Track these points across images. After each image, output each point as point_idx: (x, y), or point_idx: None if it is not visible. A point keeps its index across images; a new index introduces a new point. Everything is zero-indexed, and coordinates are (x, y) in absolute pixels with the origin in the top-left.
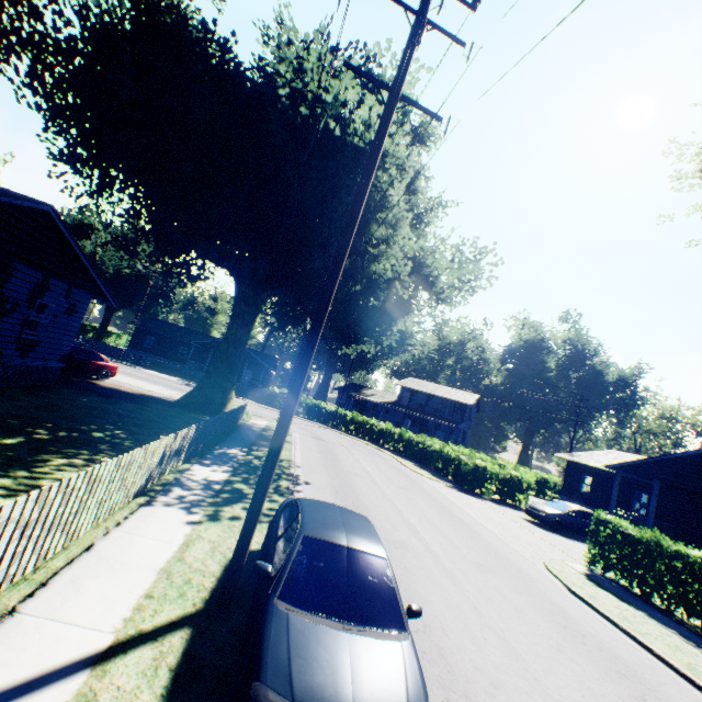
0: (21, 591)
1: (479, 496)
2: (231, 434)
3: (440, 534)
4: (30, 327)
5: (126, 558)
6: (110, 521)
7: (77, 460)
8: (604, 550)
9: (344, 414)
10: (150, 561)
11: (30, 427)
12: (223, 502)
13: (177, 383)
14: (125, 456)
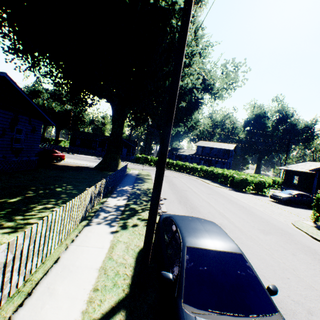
0: (14, 304)
1: (245, 192)
2: (123, 180)
3: (237, 216)
4: (17, 142)
5: (79, 264)
6: (67, 240)
7: (48, 205)
8: None
9: (172, 162)
10: (93, 262)
11: (24, 191)
12: (126, 217)
13: (93, 159)
14: (67, 204)
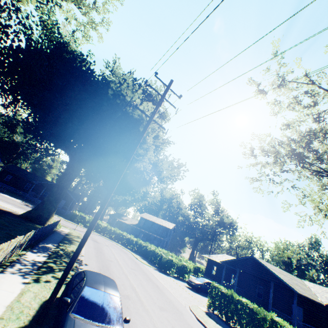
0: None
1: (168, 274)
2: (49, 236)
3: (146, 292)
4: None
5: None
6: None
7: None
8: (214, 300)
9: (111, 228)
10: (2, 301)
11: None
12: (42, 273)
13: (20, 203)
14: (1, 246)
